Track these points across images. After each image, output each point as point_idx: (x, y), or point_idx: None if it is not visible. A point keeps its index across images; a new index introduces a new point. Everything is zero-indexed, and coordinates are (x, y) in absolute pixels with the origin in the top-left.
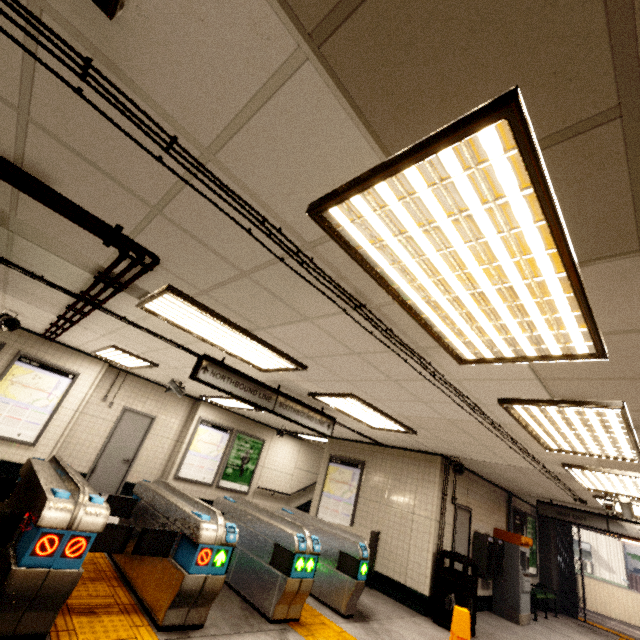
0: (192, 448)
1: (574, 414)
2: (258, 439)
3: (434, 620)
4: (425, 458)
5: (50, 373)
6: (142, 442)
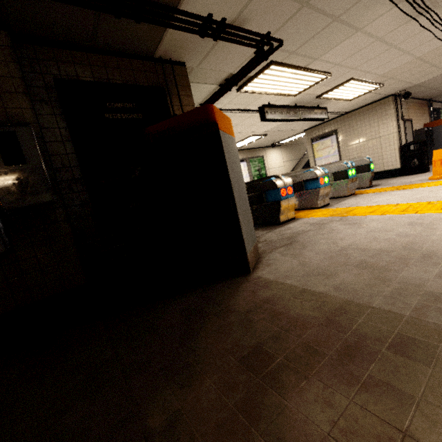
0: None
1: None
2: (259, 157)
3: (406, 175)
4: (379, 104)
5: None
6: None
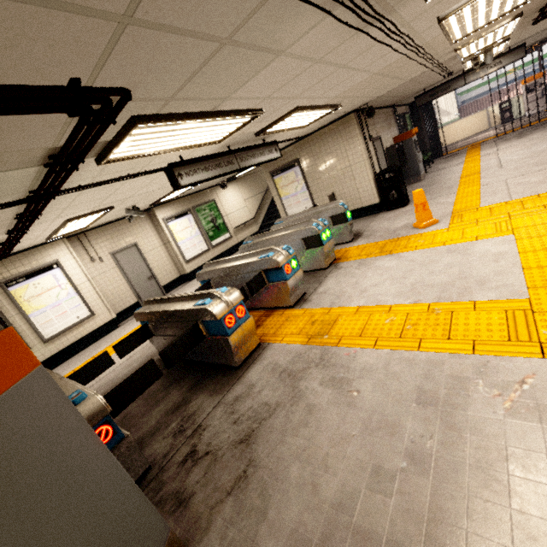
0: (178, 240)
1: None
2: (209, 202)
3: (387, 210)
4: (342, 123)
5: (39, 276)
6: (146, 262)
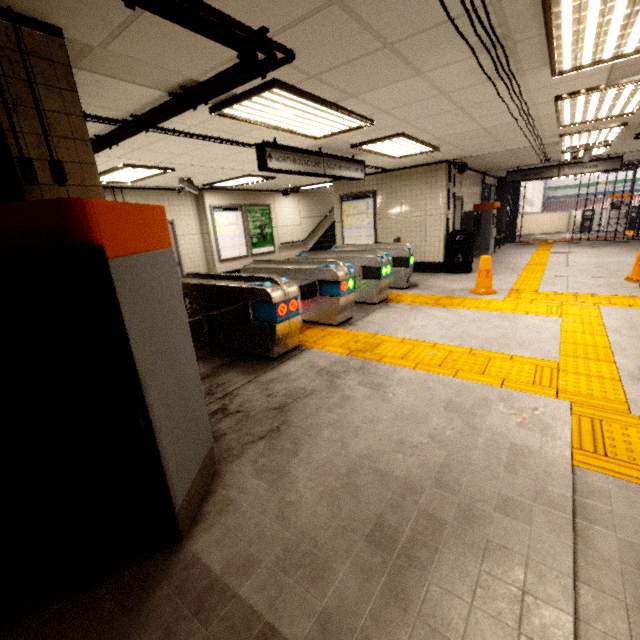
0: (219, 234)
1: (615, 92)
2: (264, 206)
3: (447, 273)
4: (431, 169)
5: None
6: (177, 246)
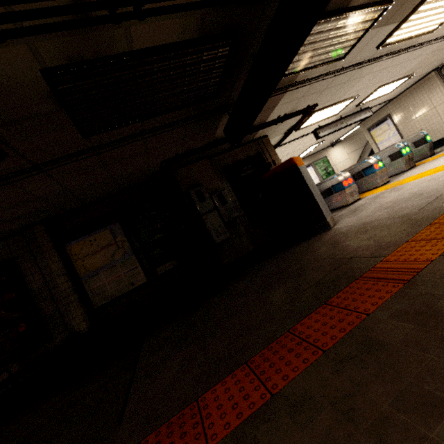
0: None
1: None
2: (323, 158)
3: None
4: (423, 81)
5: None
6: None
